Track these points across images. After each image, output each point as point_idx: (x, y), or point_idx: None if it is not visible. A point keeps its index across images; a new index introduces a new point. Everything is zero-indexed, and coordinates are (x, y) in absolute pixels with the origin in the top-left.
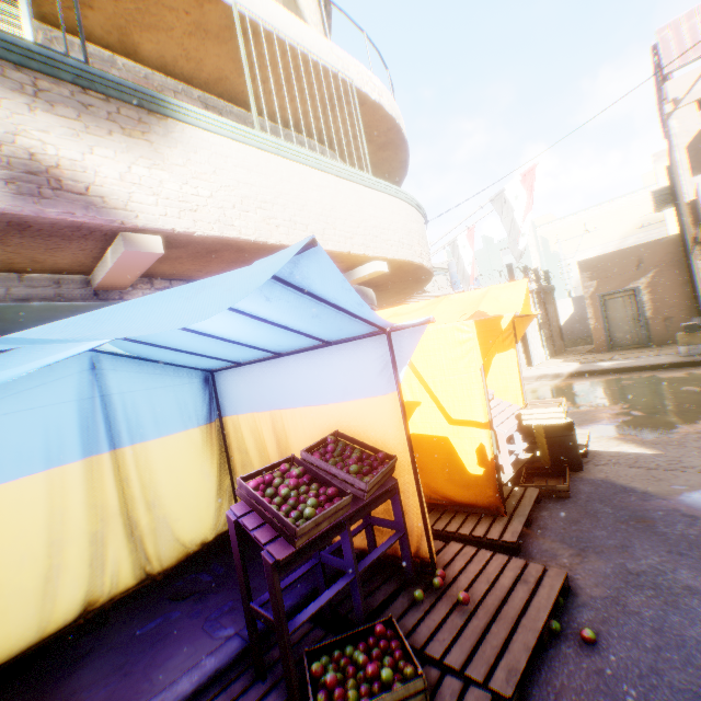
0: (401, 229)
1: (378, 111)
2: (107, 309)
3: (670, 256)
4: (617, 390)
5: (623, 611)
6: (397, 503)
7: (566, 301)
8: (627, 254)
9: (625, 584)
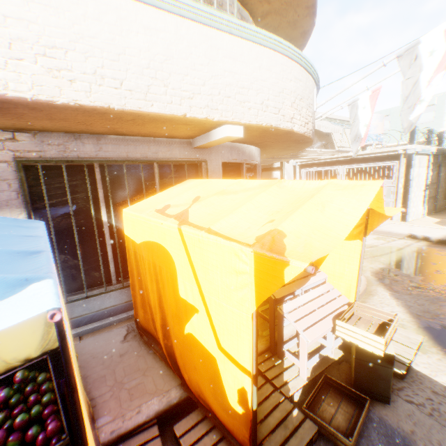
0: (268, 88)
1: None
2: None
3: None
4: None
5: None
6: None
7: None
8: None
9: None
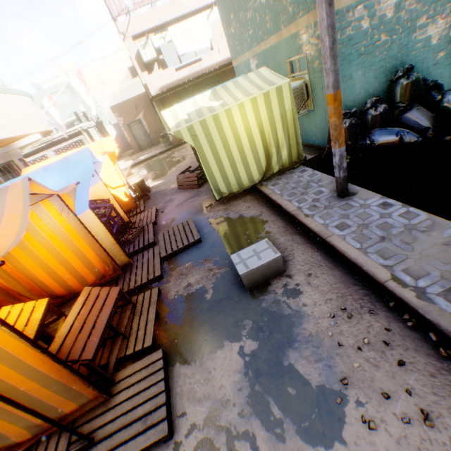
0: (36, 114)
1: None
2: (72, 171)
3: (147, 103)
4: (150, 167)
5: (166, 206)
6: (115, 210)
7: (111, 127)
8: (130, 102)
9: (166, 203)
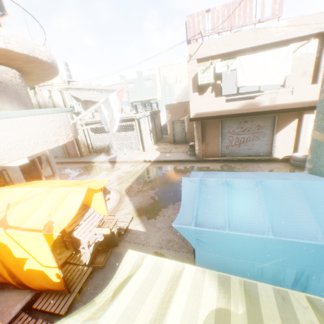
0: (36, 134)
1: (9, 51)
2: None
3: None
4: (161, 177)
5: None
6: None
7: None
8: (182, 105)
9: None
